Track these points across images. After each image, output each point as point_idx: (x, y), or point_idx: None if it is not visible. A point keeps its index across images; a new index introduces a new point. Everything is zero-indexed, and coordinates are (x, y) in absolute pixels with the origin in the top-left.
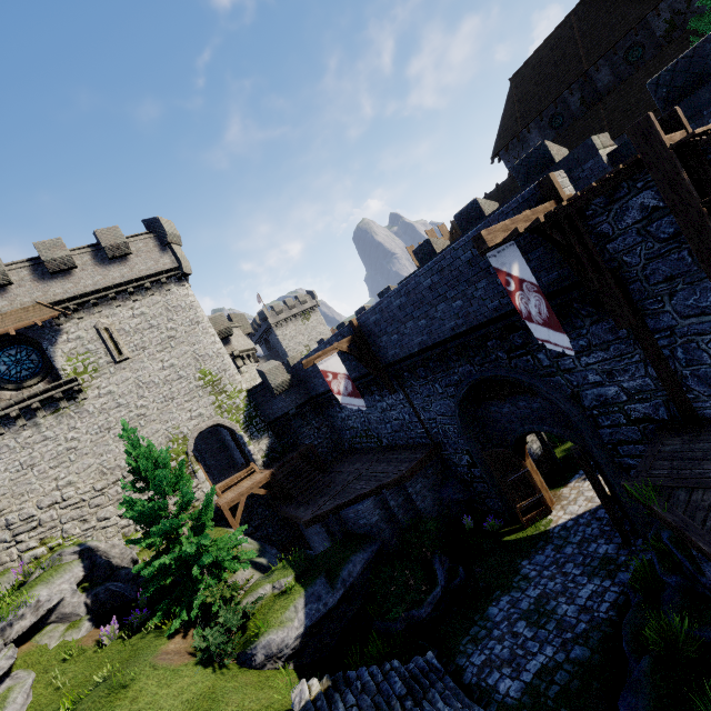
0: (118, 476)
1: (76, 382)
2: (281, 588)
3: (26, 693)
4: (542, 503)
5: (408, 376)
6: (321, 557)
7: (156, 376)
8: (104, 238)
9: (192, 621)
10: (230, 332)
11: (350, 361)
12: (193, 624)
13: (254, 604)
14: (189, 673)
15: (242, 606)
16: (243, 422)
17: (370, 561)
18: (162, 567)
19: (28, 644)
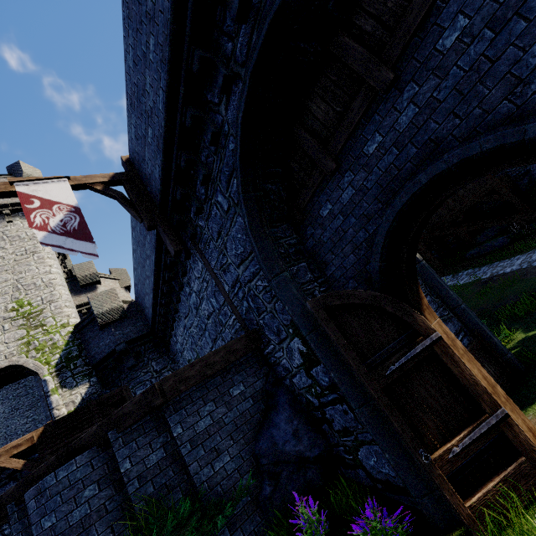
0: None
1: None
2: None
3: None
4: (514, 444)
5: (194, 215)
6: None
7: None
8: None
9: None
10: (96, 278)
11: (146, 238)
12: None
13: None
14: None
15: None
16: (56, 364)
17: None
18: None
19: None
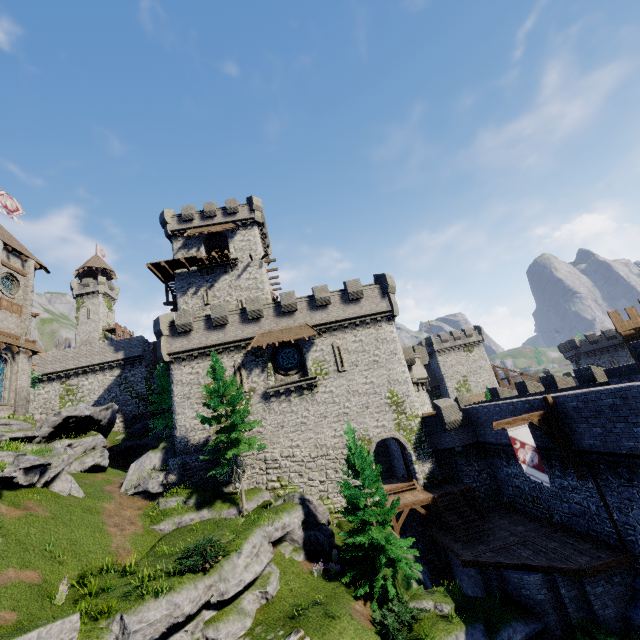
0: (324, 452)
1: (315, 380)
2: (442, 611)
3: (277, 581)
4: None
5: (604, 469)
6: (478, 603)
7: (360, 387)
8: (350, 286)
9: (368, 594)
10: (413, 362)
11: (533, 429)
12: (369, 598)
13: (419, 612)
14: (372, 636)
15: (409, 606)
16: (414, 443)
17: (530, 637)
18: (358, 541)
19: (275, 548)
